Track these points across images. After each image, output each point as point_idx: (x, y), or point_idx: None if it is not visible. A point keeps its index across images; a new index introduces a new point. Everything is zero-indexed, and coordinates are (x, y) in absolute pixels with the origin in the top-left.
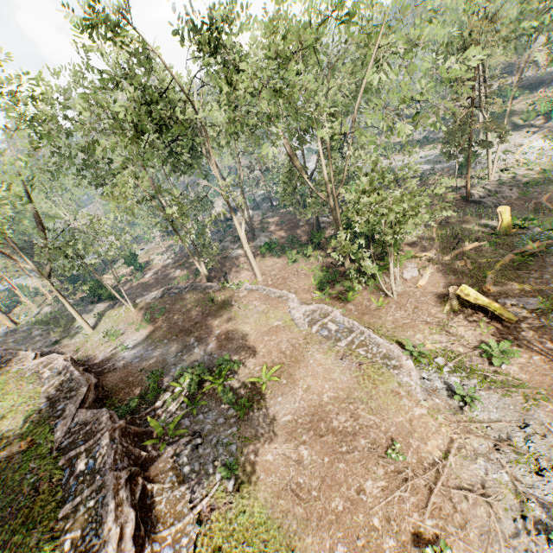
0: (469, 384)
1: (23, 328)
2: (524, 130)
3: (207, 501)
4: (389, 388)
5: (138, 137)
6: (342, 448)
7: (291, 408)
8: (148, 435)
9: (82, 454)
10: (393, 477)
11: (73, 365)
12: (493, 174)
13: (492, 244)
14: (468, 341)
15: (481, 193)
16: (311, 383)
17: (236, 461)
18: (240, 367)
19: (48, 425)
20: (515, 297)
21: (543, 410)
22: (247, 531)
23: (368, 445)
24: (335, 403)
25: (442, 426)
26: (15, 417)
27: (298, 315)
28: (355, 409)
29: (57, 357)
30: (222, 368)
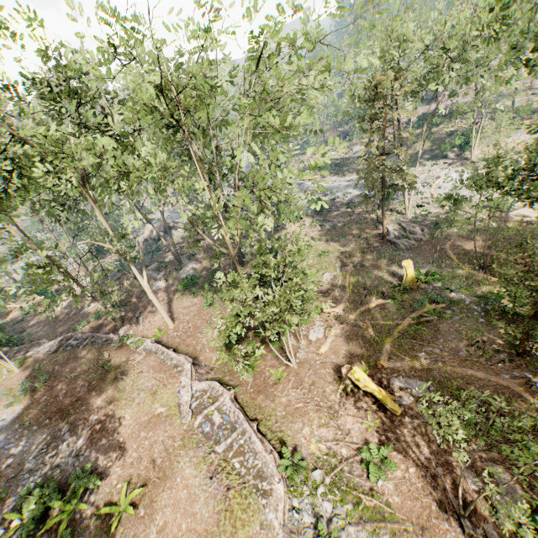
0: (341, 512)
1: None
2: (442, 160)
3: None
4: (248, 534)
5: None
6: None
7: None
8: None
9: None
10: None
11: None
12: (410, 210)
13: (395, 303)
14: (354, 439)
15: (396, 233)
16: (169, 518)
17: None
18: (102, 481)
19: None
20: (406, 377)
21: None
22: None
23: None
24: None
25: None
26: None
27: (186, 399)
28: None
29: None
30: (76, 488)
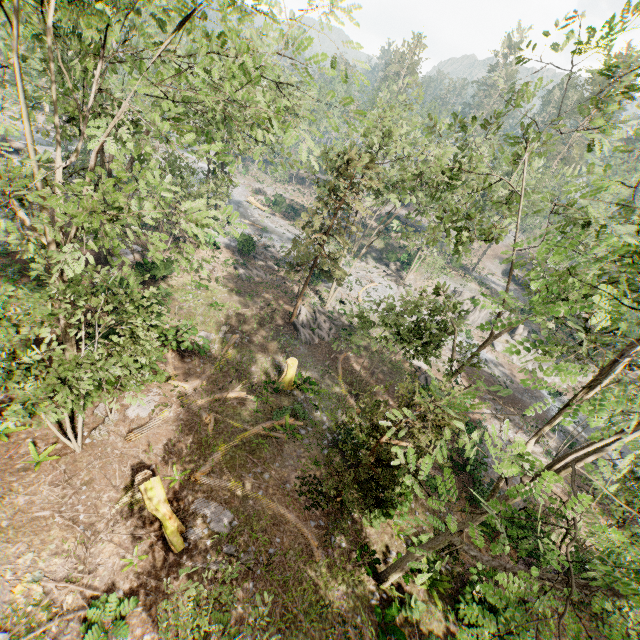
0: None
1: None
2: (384, 267)
3: None
4: None
5: None
6: None
7: None
8: None
9: None
10: None
11: None
12: (332, 302)
13: (257, 402)
14: (96, 581)
15: (305, 320)
16: None
17: None
18: None
19: None
20: (215, 502)
21: None
22: None
23: None
24: None
25: None
26: None
27: None
28: None
29: None
30: None
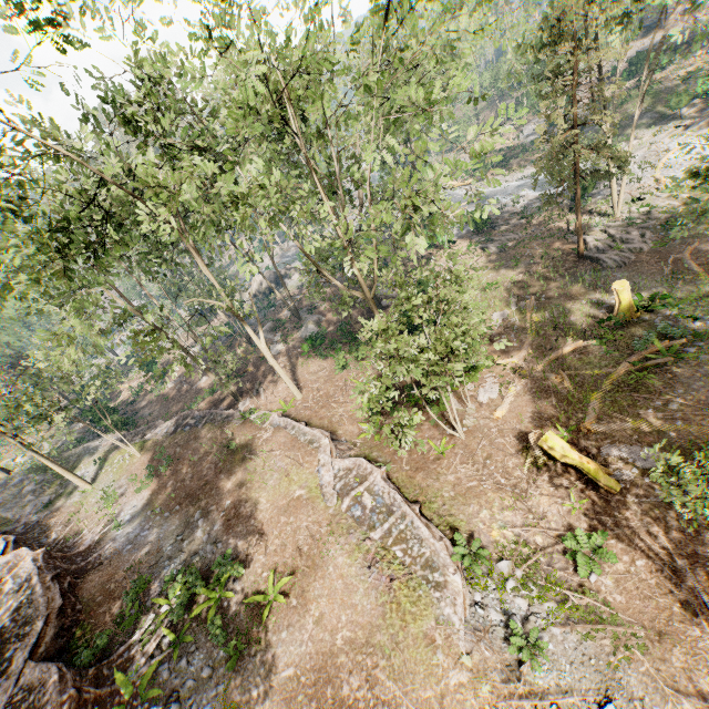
0: (540, 611)
1: (15, 481)
2: (672, 123)
3: None
4: (422, 630)
5: (68, 268)
6: None
7: (296, 653)
8: (114, 697)
9: None
10: None
11: (40, 571)
12: (621, 208)
13: (603, 344)
14: (551, 524)
15: (600, 245)
16: (326, 609)
17: None
18: (246, 570)
19: None
20: (625, 444)
21: (638, 670)
22: None
23: None
24: (350, 652)
25: (485, 707)
26: None
27: (327, 479)
28: (373, 666)
29: (26, 555)
30: (220, 575)
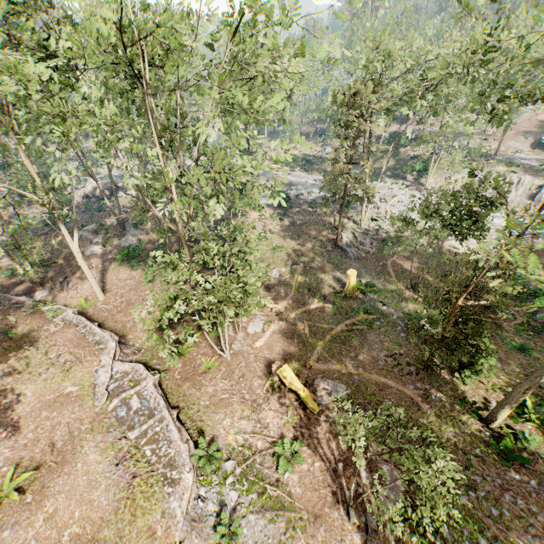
0: (245, 501)
1: None
2: (402, 181)
3: None
4: (147, 522)
5: None
6: None
7: None
8: None
9: None
10: None
11: None
12: (365, 222)
13: (334, 308)
14: (271, 433)
15: (348, 242)
16: (61, 505)
17: None
18: None
19: None
20: (329, 379)
21: None
22: None
23: None
24: None
25: None
26: None
27: (103, 379)
28: None
29: None
30: None
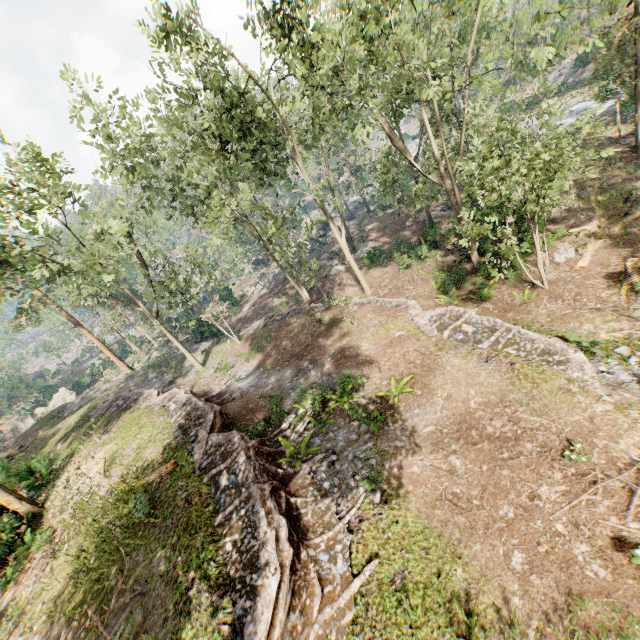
0: None
1: (139, 373)
2: None
3: (354, 513)
4: (555, 386)
5: (224, 150)
6: (503, 454)
7: (432, 418)
8: (280, 455)
9: (223, 471)
10: (576, 480)
11: (194, 396)
12: None
13: None
14: None
15: None
16: (452, 390)
17: (378, 475)
18: (364, 384)
19: (186, 449)
20: None
21: None
22: (404, 540)
23: (536, 449)
24: (486, 409)
25: (637, 422)
26: (154, 446)
27: (423, 322)
28: (513, 412)
29: (178, 391)
30: (345, 386)
